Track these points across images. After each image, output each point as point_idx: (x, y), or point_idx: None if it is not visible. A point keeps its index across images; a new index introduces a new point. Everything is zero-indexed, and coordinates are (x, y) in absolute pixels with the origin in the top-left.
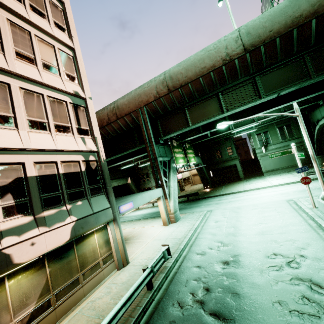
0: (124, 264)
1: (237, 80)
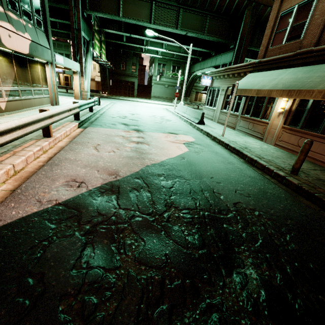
0: (57, 103)
1: (170, 0)
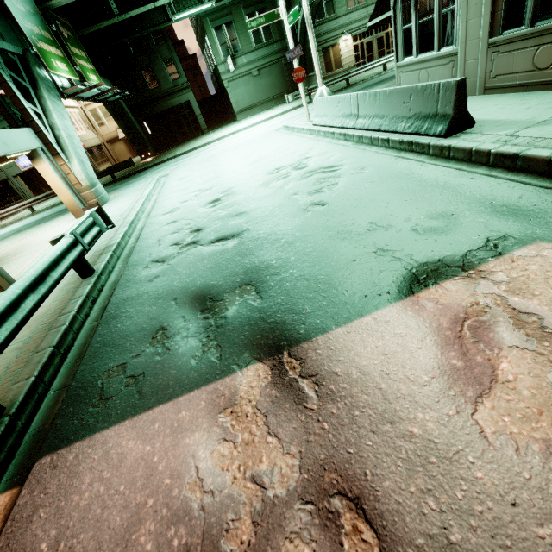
0: (0, 285)
1: None
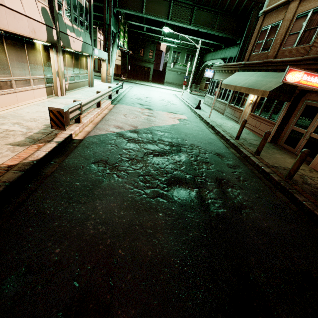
0: (92, 85)
1: (186, 0)
